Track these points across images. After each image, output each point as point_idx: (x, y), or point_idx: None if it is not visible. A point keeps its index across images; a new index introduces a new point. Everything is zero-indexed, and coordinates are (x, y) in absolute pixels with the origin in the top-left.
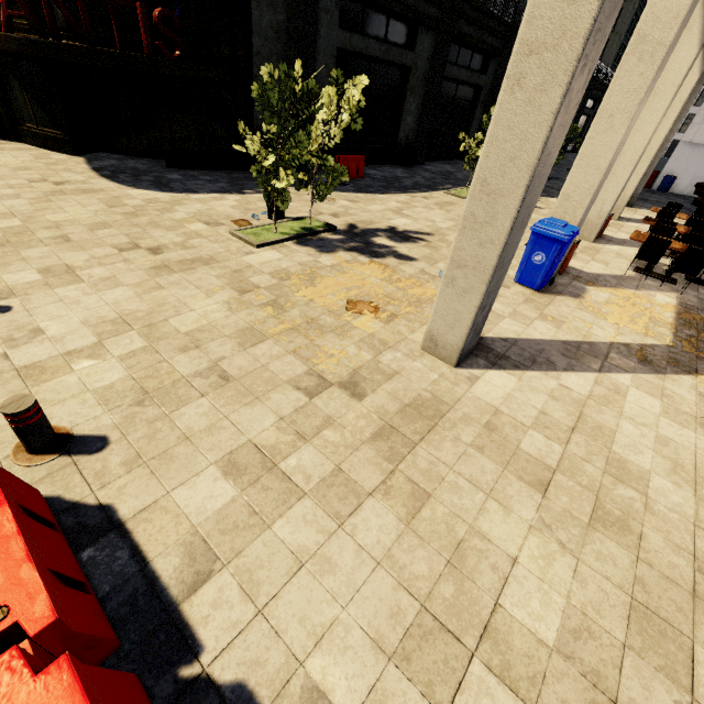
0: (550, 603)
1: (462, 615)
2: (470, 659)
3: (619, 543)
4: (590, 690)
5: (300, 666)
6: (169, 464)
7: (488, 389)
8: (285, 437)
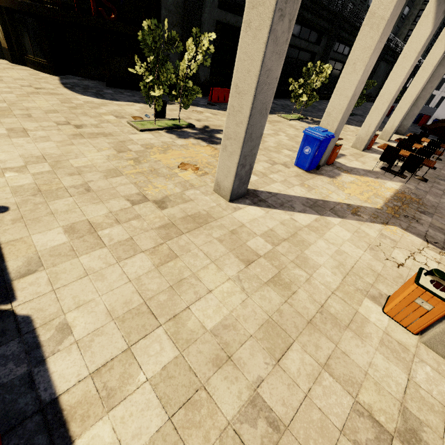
0: (219, 312)
1: (165, 309)
2: (158, 327)
3: (279, 294)
4: (218, 350)
5: (63, 314)
6: (37, 223)
7: (244, 215)
8: (108, 220)
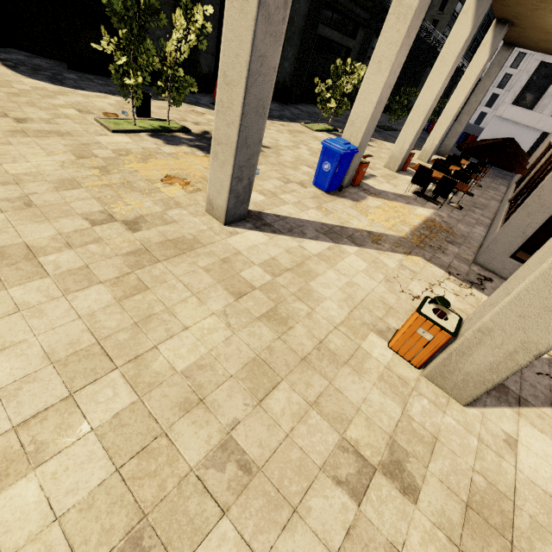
0: (195, 351)
1: (124, 349)
2: (113, 370)
3: (272, 329)
4: (189, 393)
5: None
6: None
7: (241, 241)
8: (55, 244)
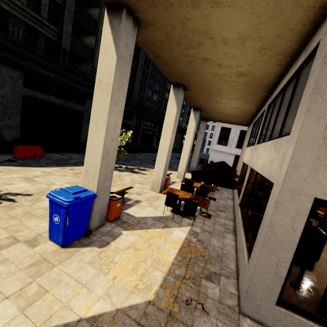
0: None
1: None
2: None
3: None
4: None
5: None
6: None
7: None
8: None
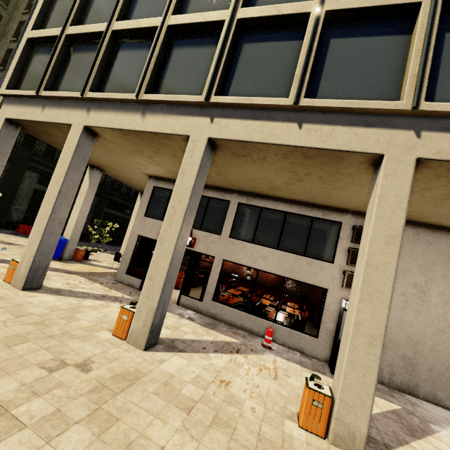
0: None
1: None
2: None
3: None
4: None
5: None
6: None
7: None
8: None
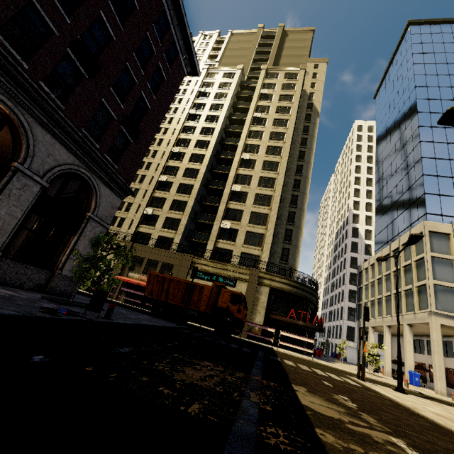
0: None
1: None
2: None
3: None
4: None
5: None
6: None
7: None
8: None
